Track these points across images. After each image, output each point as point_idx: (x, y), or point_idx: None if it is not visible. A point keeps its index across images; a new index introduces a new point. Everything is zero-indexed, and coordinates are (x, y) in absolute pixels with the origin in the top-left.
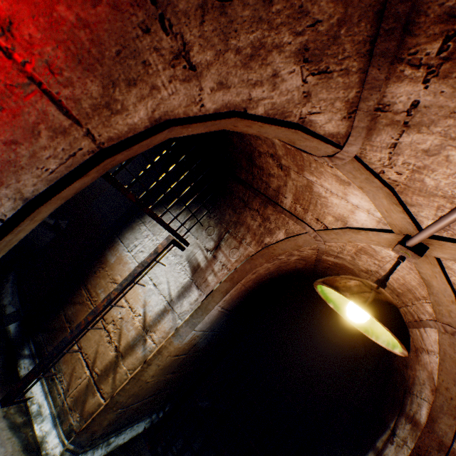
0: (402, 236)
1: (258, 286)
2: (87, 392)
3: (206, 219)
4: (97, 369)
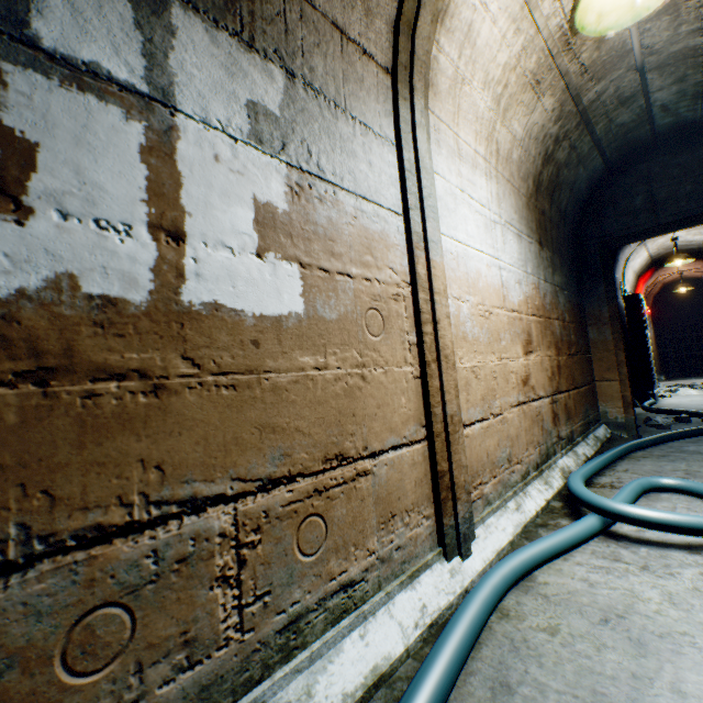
0: (676, 273)
1: (650, 307)
2: None
3: None
4: None
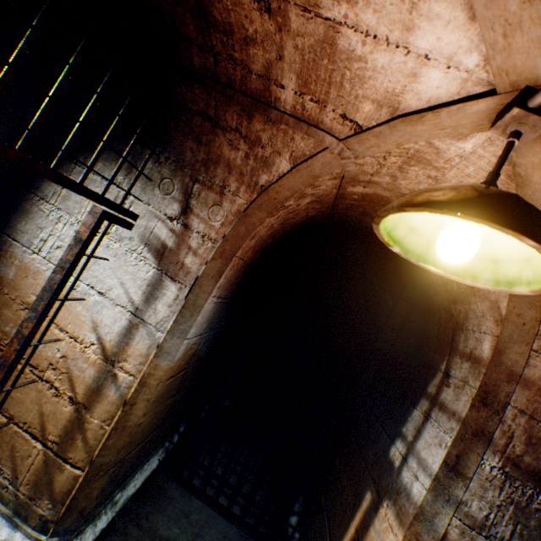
0: (513, 95)
1: (261, 256)
2: (49, 470)
3: (155, 168)
4: (53, 436)
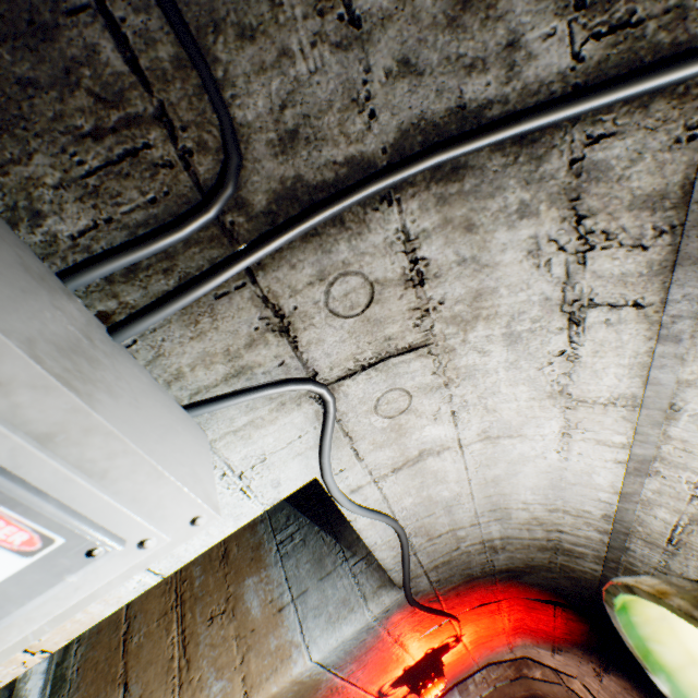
0: None
1: None
2: None
3: None
4: None
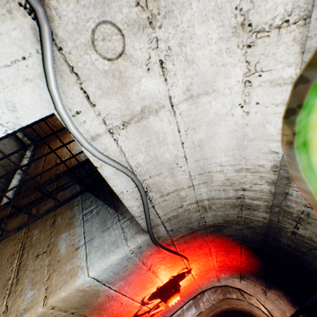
0: None
1: (220, 312)
2: None
3: None
4: None
